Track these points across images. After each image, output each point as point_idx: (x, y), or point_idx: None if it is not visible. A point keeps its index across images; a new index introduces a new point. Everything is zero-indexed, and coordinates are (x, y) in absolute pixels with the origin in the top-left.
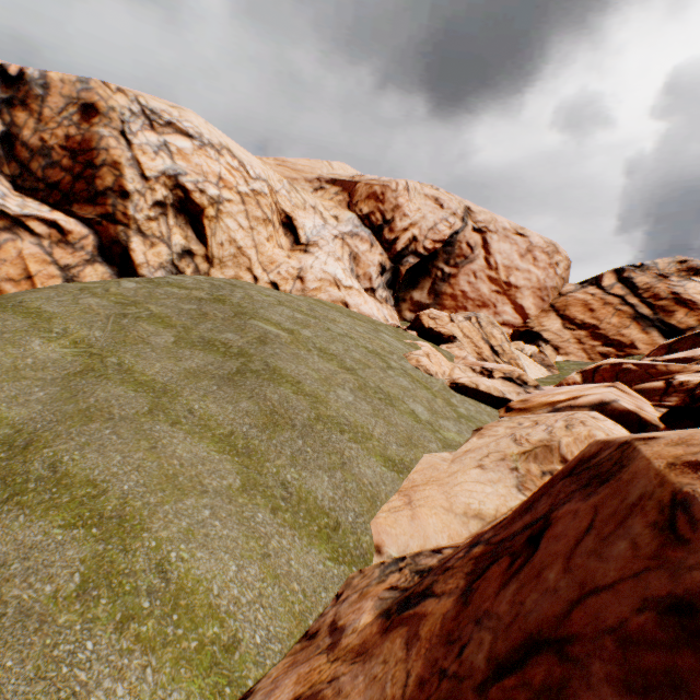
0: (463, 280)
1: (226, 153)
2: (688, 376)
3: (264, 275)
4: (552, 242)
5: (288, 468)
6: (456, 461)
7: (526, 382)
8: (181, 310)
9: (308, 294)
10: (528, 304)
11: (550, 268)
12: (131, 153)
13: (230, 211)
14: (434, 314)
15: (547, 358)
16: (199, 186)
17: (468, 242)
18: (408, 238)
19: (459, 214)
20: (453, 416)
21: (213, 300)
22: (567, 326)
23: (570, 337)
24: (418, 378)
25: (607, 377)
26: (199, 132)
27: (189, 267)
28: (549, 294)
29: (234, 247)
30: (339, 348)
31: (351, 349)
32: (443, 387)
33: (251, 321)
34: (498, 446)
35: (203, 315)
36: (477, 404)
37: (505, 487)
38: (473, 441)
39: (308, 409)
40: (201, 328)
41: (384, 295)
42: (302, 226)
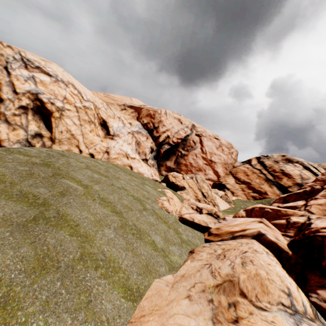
0: (190, 157)
1: (71, 86)
2: (297, 218)
3: (86, 149)
4: (230, 143)
5: (37, 315)
6: (174, 287)
7: (219, 216)
8: (16, 170)
9: (111, 161)
10: (220, 170)
11: (229, 154)
12: (9, 79)
13: (69, 115)
14: (175, 174)
15: (228, 198)
16: (51, 100)
17: (193, 140)
18: (165, 136)
19: (189, 127)
20: (178, 241)
21: (42, 164)
22: (237, 182)
23: (238, 187)
24: (161, 216)
25: (258, 215)
26: (56, 74)
27: (39, 143)
28: (229, 166)
29: (69, 134)
30: (115, 197)
31: (123, 198)
32: (175, 220)
33: (61, 179)
34: (201, 277)
35: (30, 174)
36: (193, 230)
37: (204, 320)
38: (187, 263)
39: (76, 250)
40: (24, 183)
41: (152, 163)
42: (111, 126)
